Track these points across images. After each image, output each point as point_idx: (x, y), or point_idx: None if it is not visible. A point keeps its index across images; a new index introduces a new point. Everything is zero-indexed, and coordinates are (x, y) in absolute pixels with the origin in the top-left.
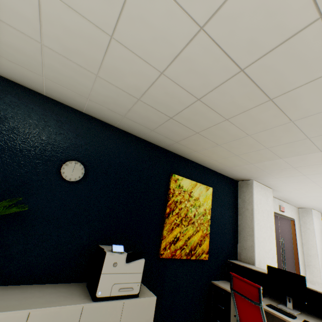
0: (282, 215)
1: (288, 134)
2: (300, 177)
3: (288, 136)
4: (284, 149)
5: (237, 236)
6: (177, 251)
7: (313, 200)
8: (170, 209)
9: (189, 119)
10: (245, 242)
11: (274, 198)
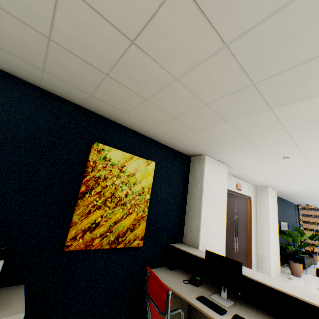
0: (239, 194)
1: (227, 75)
2: (252, 150)
3: (228, 80)
4: (227, 106)
5: (185, 217)
6: (95, 240)
7: (268, 178)
8: (87, 187)
9: (79, 43)
10: (192, 223)
11: (232, 177)
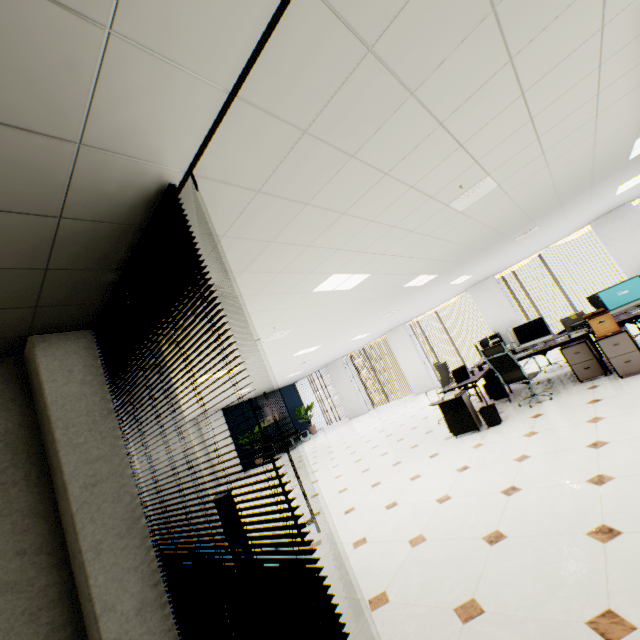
0: None
1: None
2: None
3: None
4: None
5: None
6: None
7: None
8: None
9: None
10: None
11: None
